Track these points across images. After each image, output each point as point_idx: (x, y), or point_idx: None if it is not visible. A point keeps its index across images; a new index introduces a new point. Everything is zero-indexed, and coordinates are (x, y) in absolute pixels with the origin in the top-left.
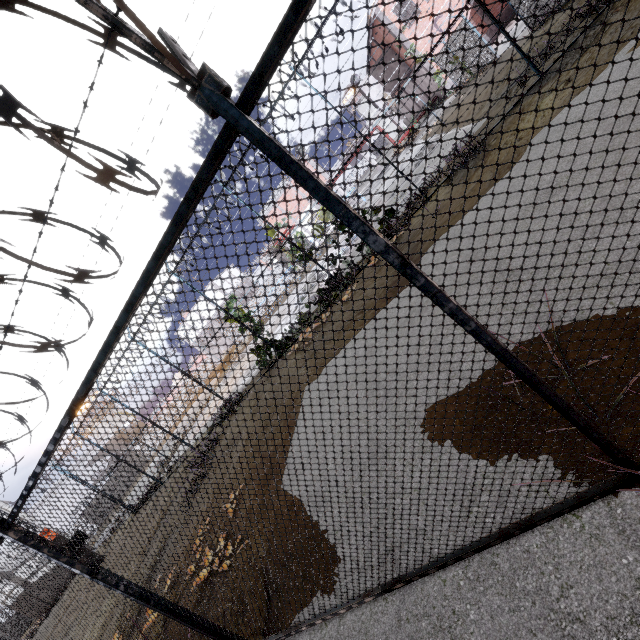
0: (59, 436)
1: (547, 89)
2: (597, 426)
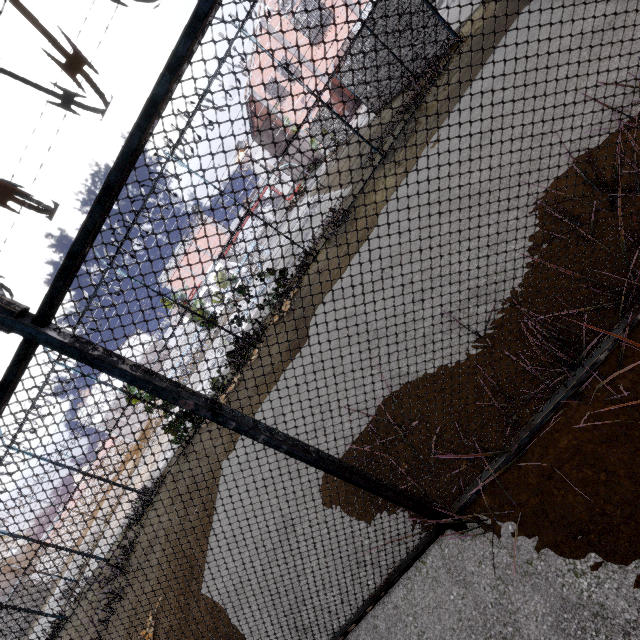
0: None
1: (387, 168)
2: (406, 493)
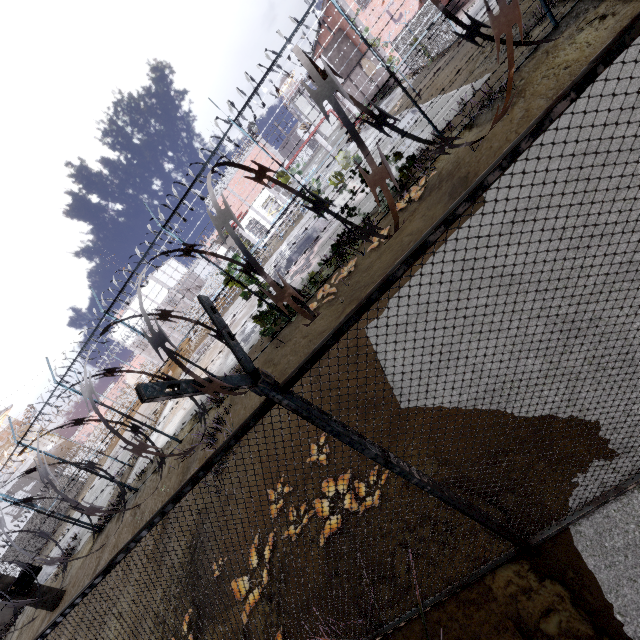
0: (526, 146)
1: (573, 30)
2: None
